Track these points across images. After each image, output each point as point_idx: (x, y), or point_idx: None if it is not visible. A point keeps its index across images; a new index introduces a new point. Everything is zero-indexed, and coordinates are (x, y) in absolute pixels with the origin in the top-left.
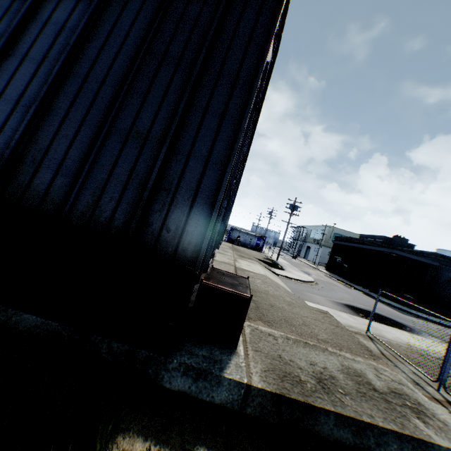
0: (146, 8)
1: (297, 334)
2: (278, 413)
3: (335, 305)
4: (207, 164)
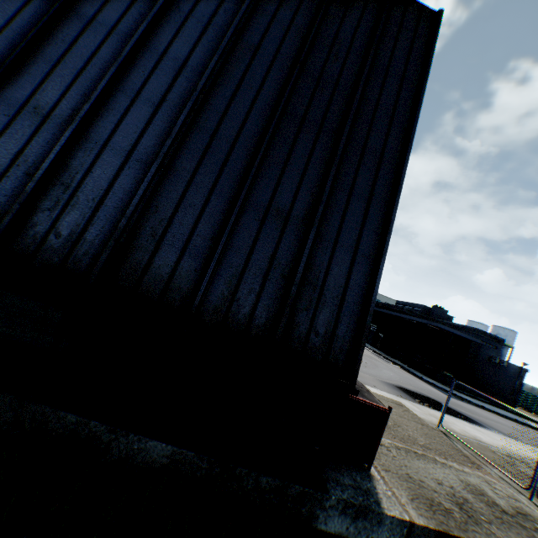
0: (280, 57)
1: (401, 440)
2: None
3: (390, 388)
4: (355, 256)
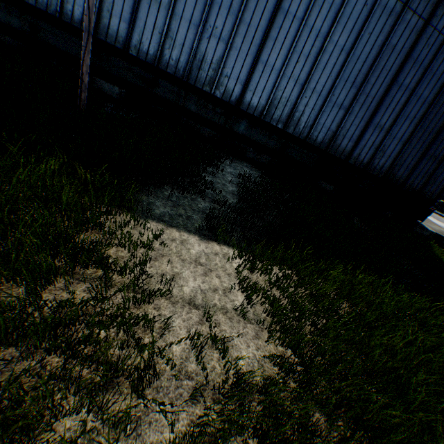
0: None
1: None
2: (435, 238)
3: None
4: None
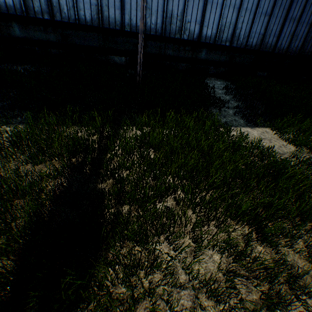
0: None
1: None
2: None
3: None
4: None
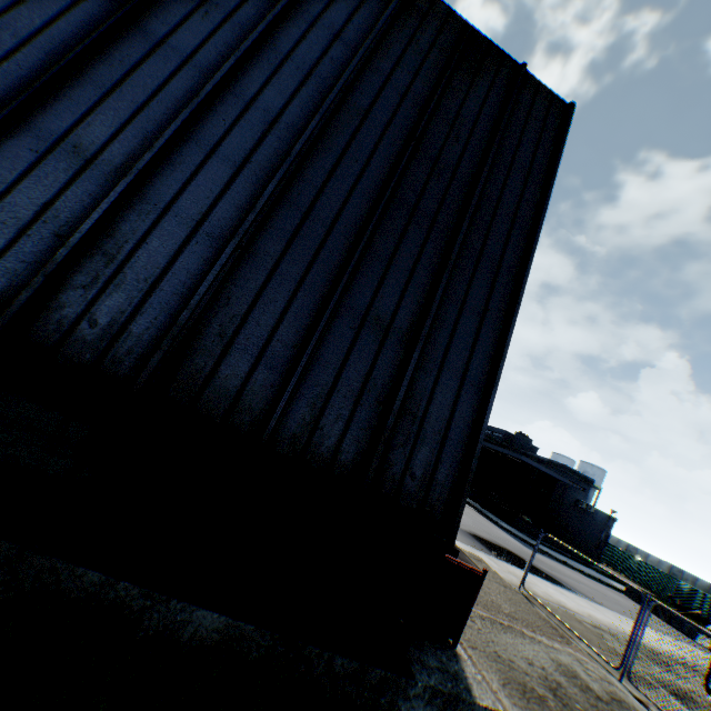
0: (393, 129)
1: (484, 607)
2: None
3: (463, 535)
4: (463, 383)
